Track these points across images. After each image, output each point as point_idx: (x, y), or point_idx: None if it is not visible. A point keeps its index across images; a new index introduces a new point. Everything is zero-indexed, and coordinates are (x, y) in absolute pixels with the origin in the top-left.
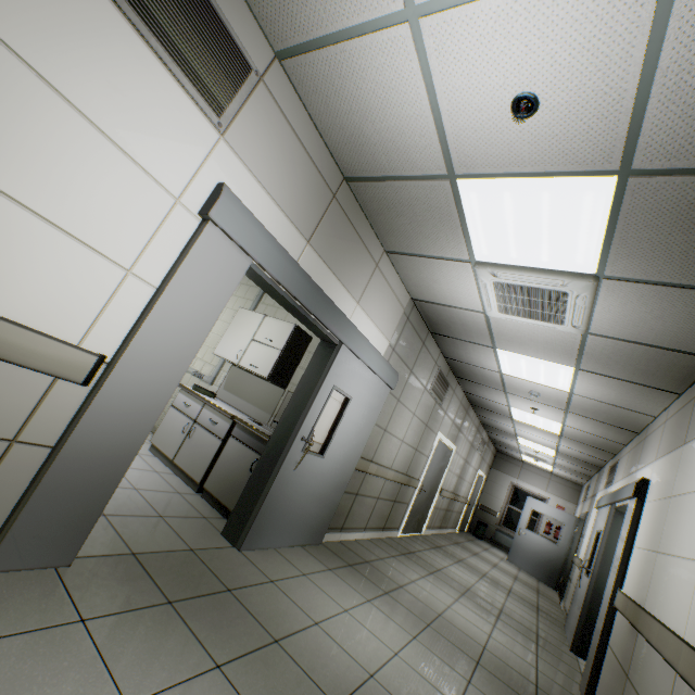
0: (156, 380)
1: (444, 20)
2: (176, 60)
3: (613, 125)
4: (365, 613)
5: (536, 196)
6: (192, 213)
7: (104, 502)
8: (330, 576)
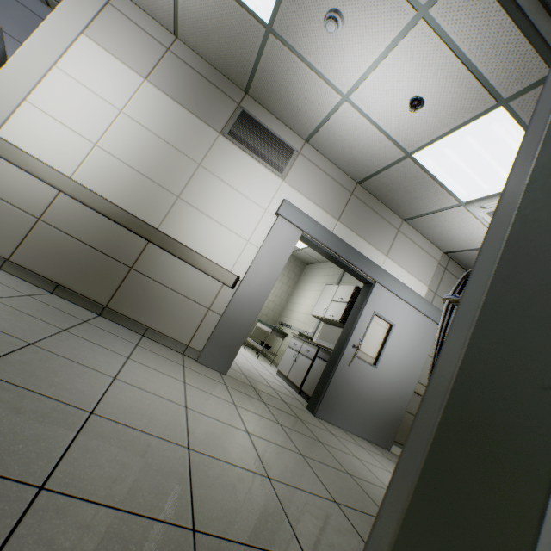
0: (259, 289)
1: (358, 92)
2: (262, 159)
3: (469, 86)
4: None
5: (463, 141)
6: (272, 215)
7: (239, 347)
8: (387, 460)
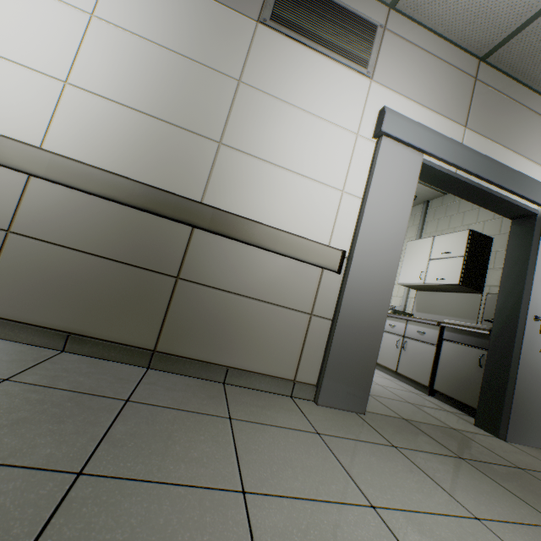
0: (381, 264)
1: None
2: (332, 51)
3: None
4: None
5: None
6: (368, 139)
7: (373, 364)
8: None
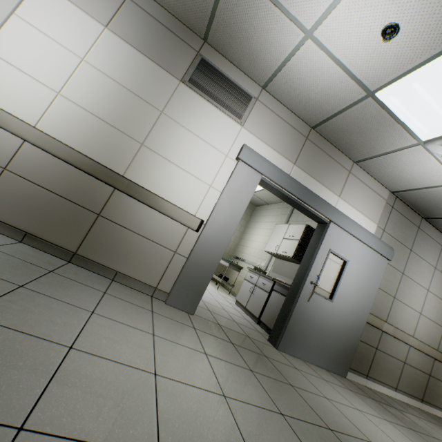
0: (223, 232)
1: (324, 26)
2: (222, 106)
3: None
4: (379, 421)
5: (437, 73)
6: (233, 160)
7: (205, 287)
8: (349, 391)
